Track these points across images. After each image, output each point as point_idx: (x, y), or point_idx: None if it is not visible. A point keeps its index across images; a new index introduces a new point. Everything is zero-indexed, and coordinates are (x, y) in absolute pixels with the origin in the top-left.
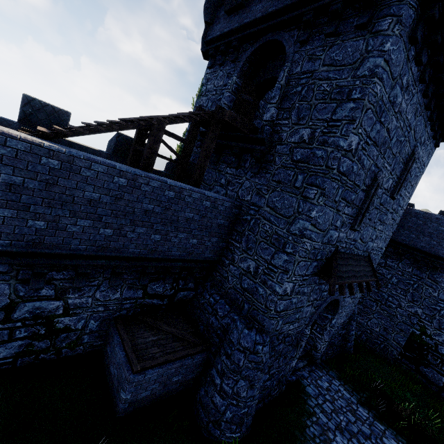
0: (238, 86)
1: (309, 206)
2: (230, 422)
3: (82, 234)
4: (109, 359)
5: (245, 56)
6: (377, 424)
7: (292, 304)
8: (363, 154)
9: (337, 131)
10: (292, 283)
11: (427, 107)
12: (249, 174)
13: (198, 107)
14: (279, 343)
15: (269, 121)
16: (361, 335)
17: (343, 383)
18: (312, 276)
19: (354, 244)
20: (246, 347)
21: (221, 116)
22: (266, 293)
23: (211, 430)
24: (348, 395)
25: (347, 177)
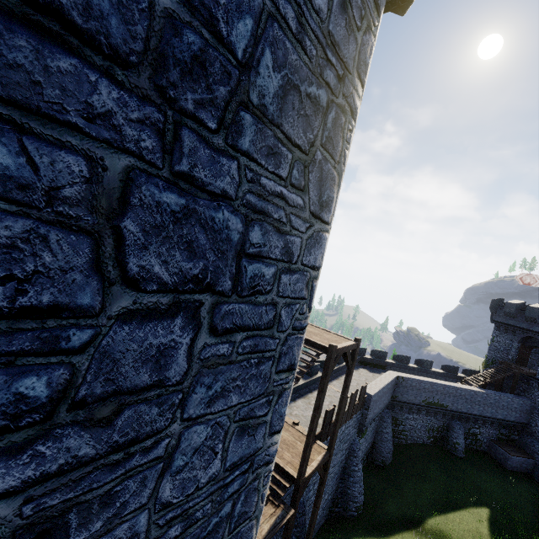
0: (518, 346)
1: None
2: None
3: (488, 411)
4: (495, 453)
5: (520, 337)
6: None
7: None
8: None
9: None
10: None
11: None
12: (536, 390)
13: (505, 362)
14: None
15: None
16: None
17: None
18: None
19: None
20: None
21: (520, 371)
22: None
23: None
24: None
25: None
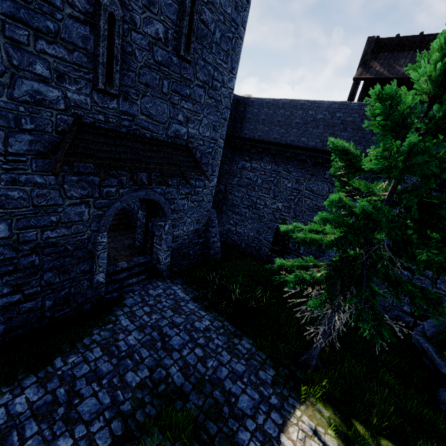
0: None
1: None
2: None
3: None
4: None
5: None
6: (200, 312)
7: (14, 199)
8: None
9: None
10: None
11: None
12: None
13: None
14: (28, 255)
15: None
16: (241, 244)
17: (186, 287)
18: (39, 158)
19: (134, 121)
20: None
21: None
22: None
23: None
24: (183, 295)
25: None
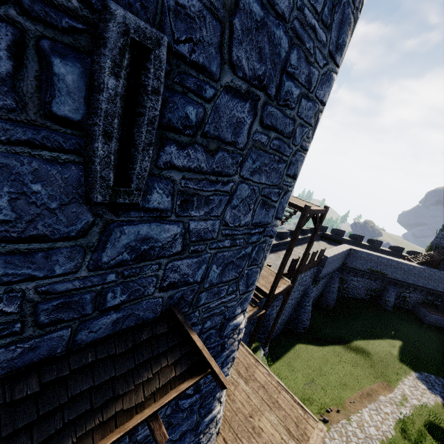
0: None
1: None
2: None
3: (421, 282)
4: (417, 311)
5: None
6: None
7: None
8: None
9: None
10: None
11: None
12: None
13: None
14: None
15: None
16: None
17: None
18: None
19: None
20: None
21: None
22: None
23: None
24: None
25: None
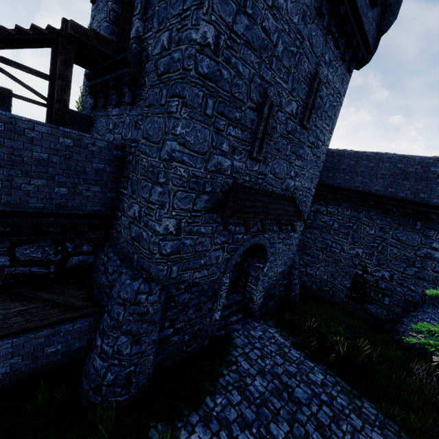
0: (117, 14)
1: (173, 122)
2: (112, 384)
3: None
4: None
5: None
6: (307, 363)
7: (186, 246)
8: (232, 55)
9: (188, 22)
10: (174, 219)
11: (318, 12)
12: (128, 108)
13: None
14: (183, 293)
15: (135, 37)
16: (311, 285)
17: (280, 330)
18: (207, 213)
19: (265, 179)
20: (126, 299)
21: (67, 30)
22: (148, 236)
23: (91, 398)
24: (282, 340)
25: (216, 84)
